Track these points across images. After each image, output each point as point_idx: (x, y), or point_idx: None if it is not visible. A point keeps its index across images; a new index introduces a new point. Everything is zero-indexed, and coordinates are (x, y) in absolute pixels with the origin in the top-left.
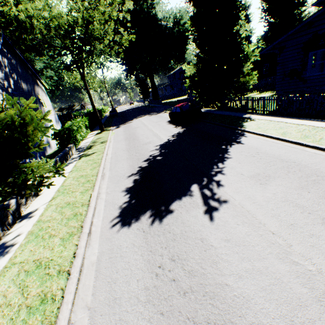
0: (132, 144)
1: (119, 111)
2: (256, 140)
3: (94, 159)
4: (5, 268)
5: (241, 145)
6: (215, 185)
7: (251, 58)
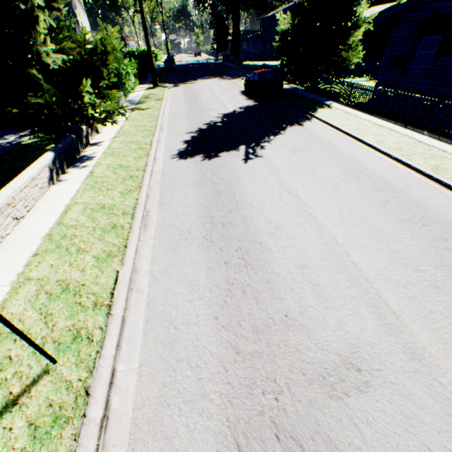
0: (193, 108)
1: (178, 64)
2: (317, 126)
3: (150, 114)
4: (96, 165)
5: (301, 127)
6: (259, 148)
7: (363, 25)
